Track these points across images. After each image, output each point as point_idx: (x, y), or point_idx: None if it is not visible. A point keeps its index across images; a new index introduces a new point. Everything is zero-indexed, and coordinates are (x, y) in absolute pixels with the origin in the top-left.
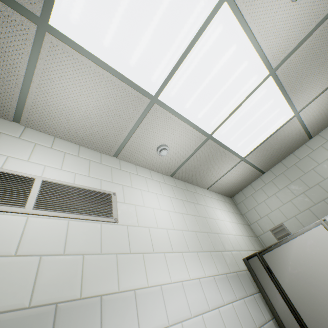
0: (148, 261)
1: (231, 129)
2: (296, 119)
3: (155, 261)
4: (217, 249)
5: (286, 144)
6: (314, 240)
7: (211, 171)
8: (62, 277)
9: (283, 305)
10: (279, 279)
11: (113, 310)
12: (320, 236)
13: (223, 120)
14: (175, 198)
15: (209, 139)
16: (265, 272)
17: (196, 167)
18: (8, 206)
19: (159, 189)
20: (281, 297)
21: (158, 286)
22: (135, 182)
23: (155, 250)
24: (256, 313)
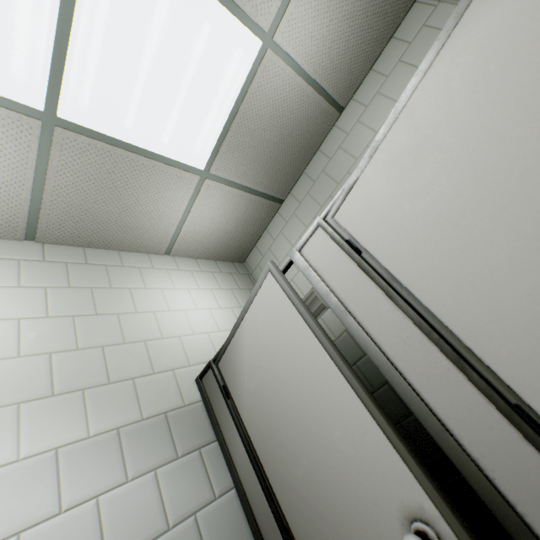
0: None
1: (105, 94)
2: (277, 58)
3: None
4: (119, 377)
5: (291, 129)
6: (266, 310)
7: (142, 213)
8: None
9: (245, 457)
10: (238, 406)
11: None
12: (271, 298)
13: (50, 61)
14: (14, 287)
15: (58, 127)
16: (222, 397)
17: (88, 208)
18: None
19: None
20: (241, 442)
21: None
22: None
23: None
24: (186, 492)
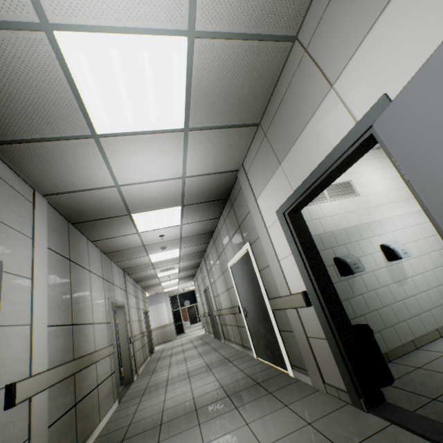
0: (380, 209)
1: None
2: None
3: (383, 209)
4: None
5: None
6: None
7: None
8: (352, 219)
9: None
10: None
11: (373, 227)
12: None
13: None
14: (384, 168)
15: None
16: None
17: None
18: (323, 200)
19: (371, 166)
20: None
21: (387, 218)
22: (356, 168)
23: (381, 204)
24: None
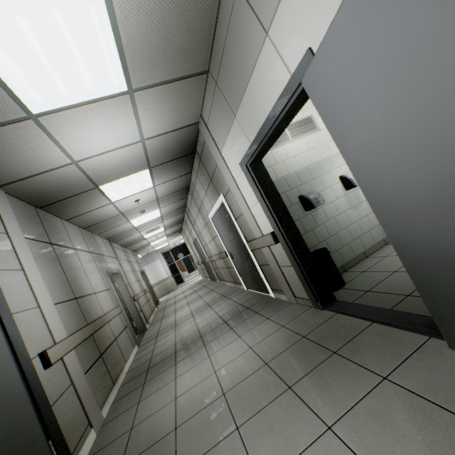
0: None
1: None
2: None
3: None
4: None
5: None
6: None
7: None
8: (314, 156)
9: None
10: None
11: (333, 160)
12: None
13: None
14: None
15: None
16: None
17: None
18: (286, 141)
19: None
20: None
21: None
22: None
23: None
24: None
